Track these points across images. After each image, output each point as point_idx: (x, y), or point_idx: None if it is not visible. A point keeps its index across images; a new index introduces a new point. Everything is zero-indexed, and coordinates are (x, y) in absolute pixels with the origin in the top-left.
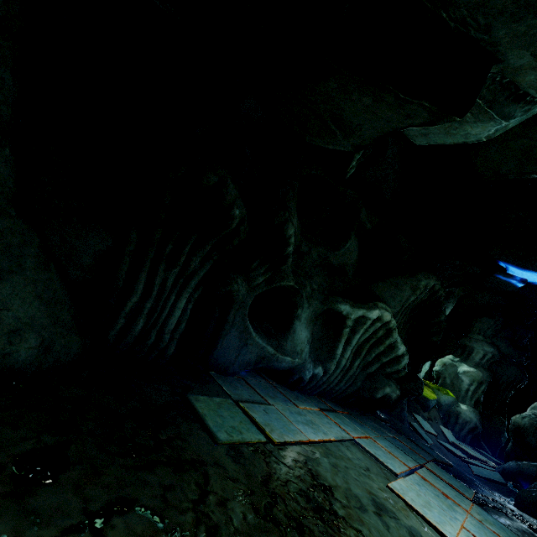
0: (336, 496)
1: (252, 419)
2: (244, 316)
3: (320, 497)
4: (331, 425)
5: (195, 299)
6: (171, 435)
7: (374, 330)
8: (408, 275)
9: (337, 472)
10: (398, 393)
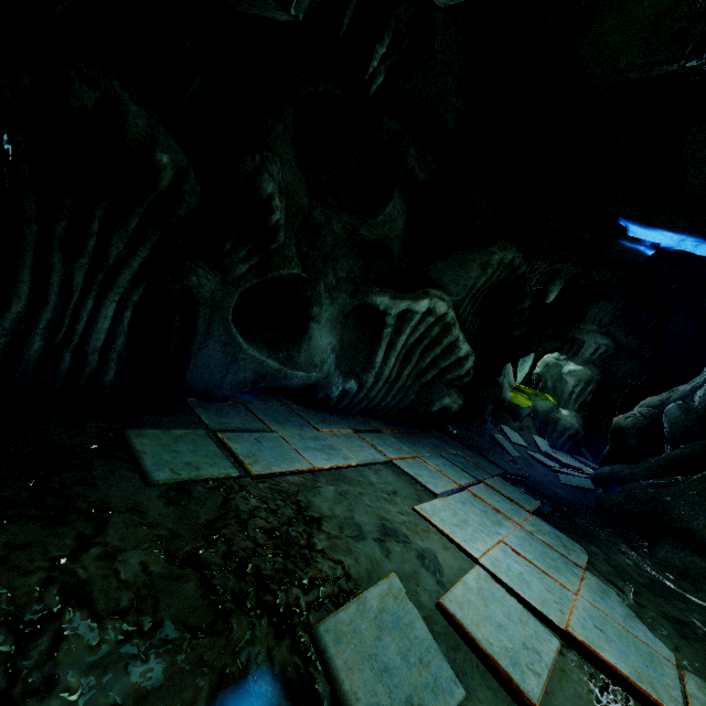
0: (324, 527)
1: (231, 451)
2: (226, 323)
3: (296, 532)
4: (362, 448)
5: (136, 302)
6: (70, 481)
7: (426, 327)
8: (478, 248)
9: (342, 501)
10: (461, 403)
